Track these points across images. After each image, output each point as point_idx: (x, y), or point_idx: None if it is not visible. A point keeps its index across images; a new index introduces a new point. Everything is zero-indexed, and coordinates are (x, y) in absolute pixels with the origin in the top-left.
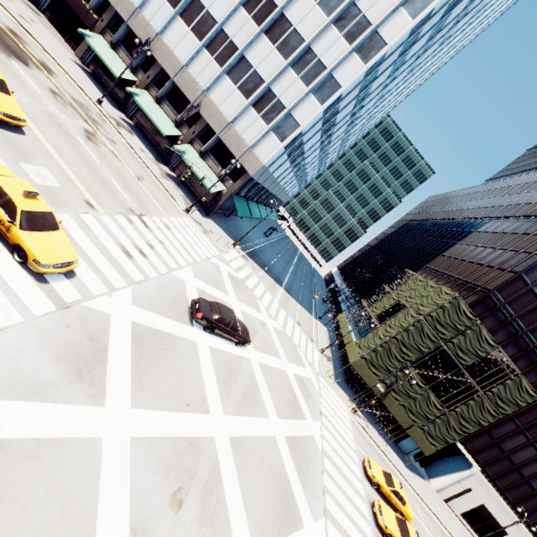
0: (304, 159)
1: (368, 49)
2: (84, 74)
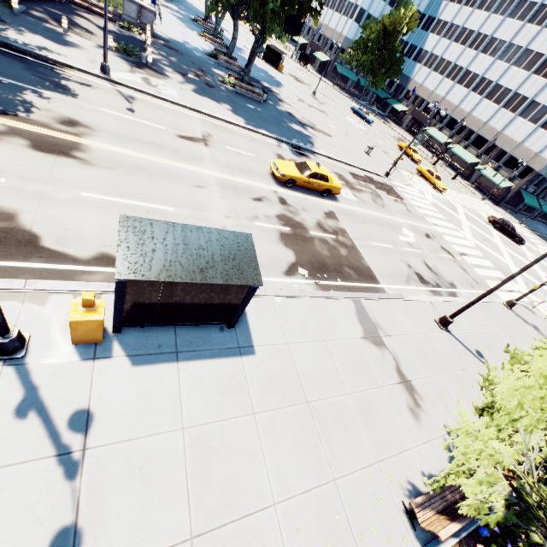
0: None
1: None
2: (423, 148)
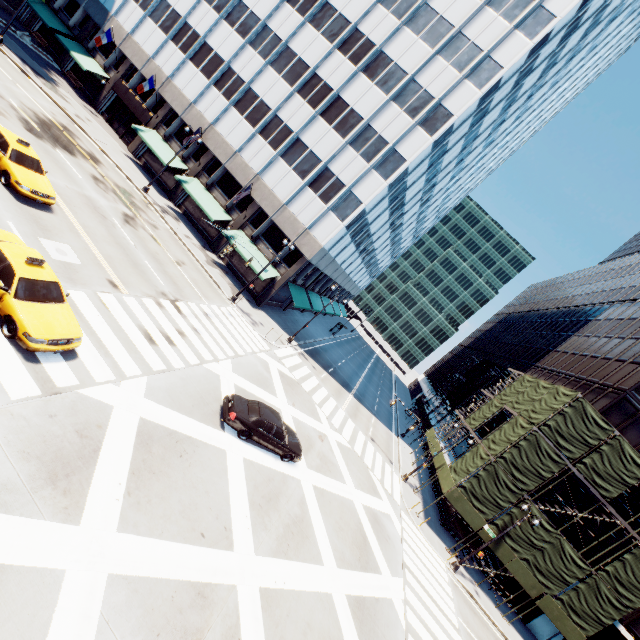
0: (373, 242)
1: (433, 121)
2: (134, 165)
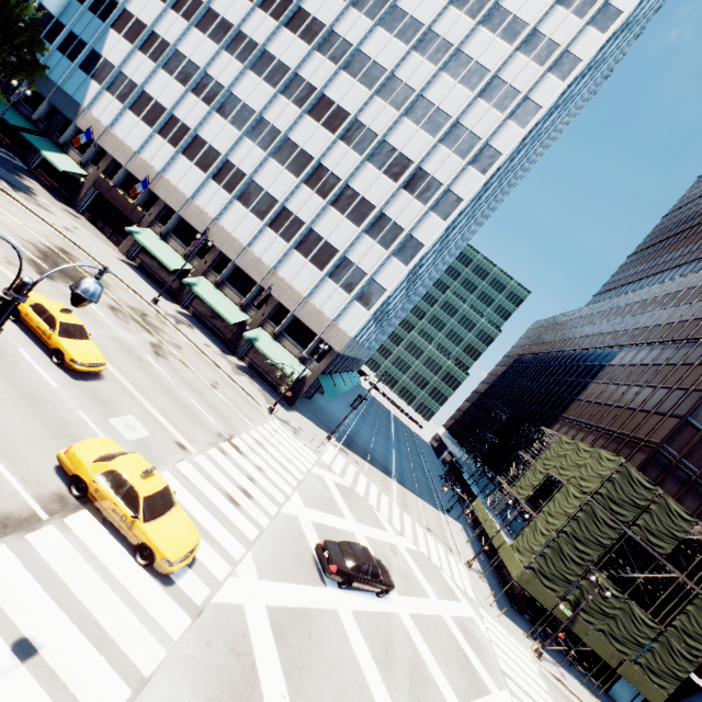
0: (389, 314)
1: (445, 206)
2: (132, 271)
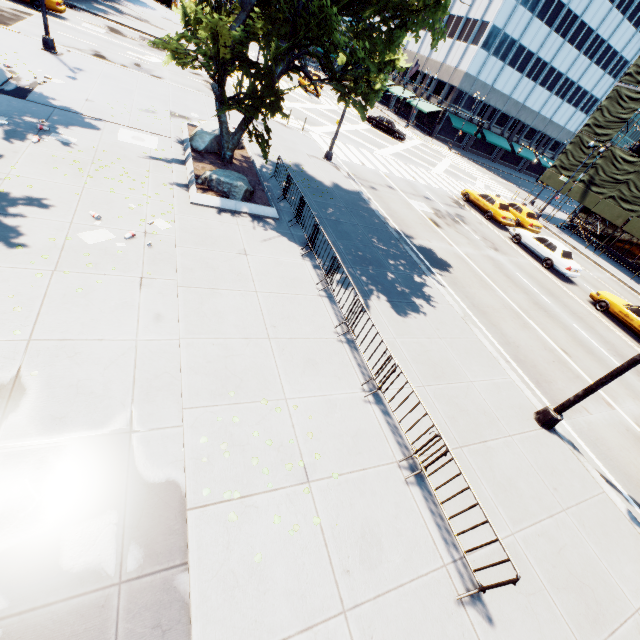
0: (548, 64)
1: None
2: None
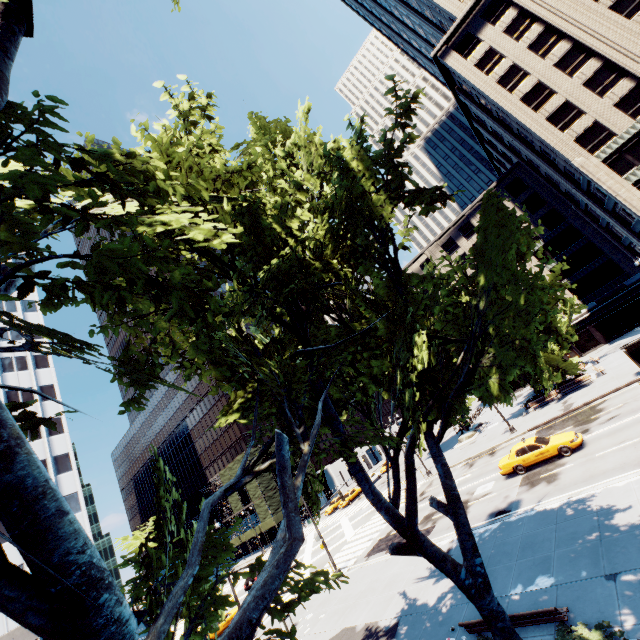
0: None
1: (62, 465)
2: None
